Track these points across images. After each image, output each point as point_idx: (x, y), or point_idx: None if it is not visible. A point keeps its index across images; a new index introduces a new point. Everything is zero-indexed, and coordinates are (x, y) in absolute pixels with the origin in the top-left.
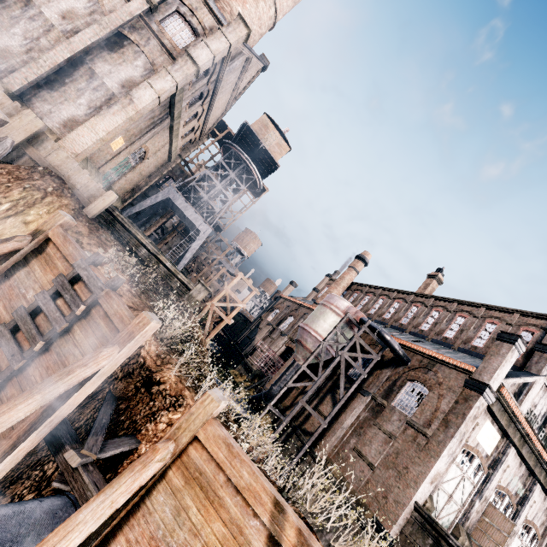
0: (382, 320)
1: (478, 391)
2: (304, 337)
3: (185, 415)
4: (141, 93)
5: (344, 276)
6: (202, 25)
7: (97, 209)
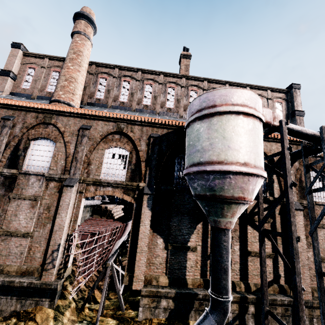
0: (168, 110)
1: None
2: (251, 188)
3: None
4: None
5: (80, 50)
6: None
7: None
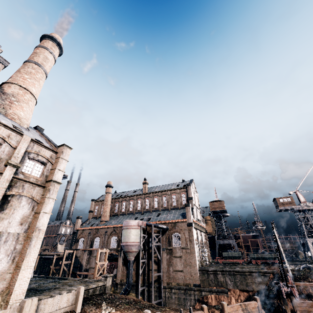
0: (138, 211)
1: (191, 226)
2: (129, 248)
3: (225, 312)
4: (42, 221)
5: (107, 199)
6: (46, 157)
7: (81, 303)
